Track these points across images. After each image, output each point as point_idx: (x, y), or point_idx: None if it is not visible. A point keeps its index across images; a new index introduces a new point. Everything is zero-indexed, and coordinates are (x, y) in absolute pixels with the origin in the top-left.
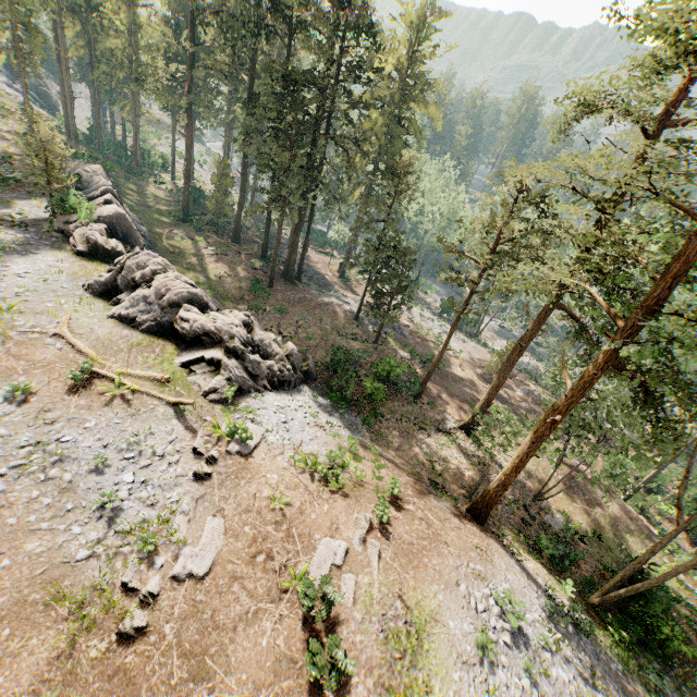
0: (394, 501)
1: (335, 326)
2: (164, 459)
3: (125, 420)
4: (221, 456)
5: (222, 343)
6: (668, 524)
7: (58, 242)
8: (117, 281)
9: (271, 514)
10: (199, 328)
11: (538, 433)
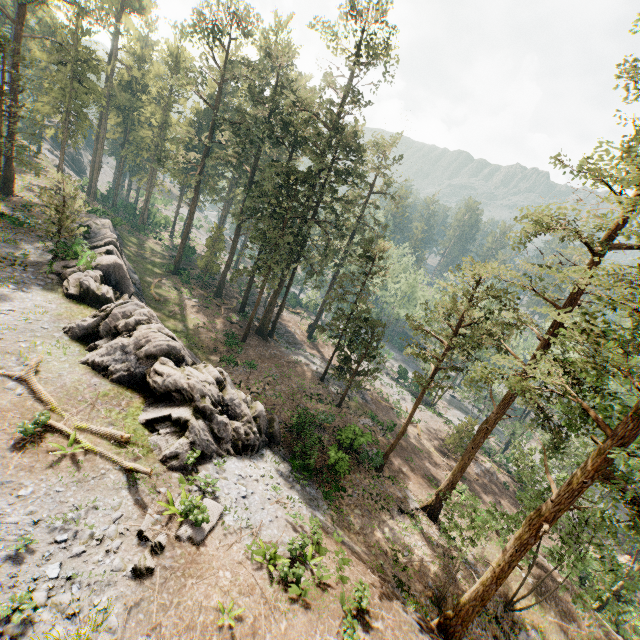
0: (361, 614)
1: (302, 385)
2: (103, 544)
3: (69, 488)
4: (169, 543)
5: (192, 401)
6: None
7: (52, 283)
8: (99, 327)
9: (218, 634)
10: (172, 383)
11: (521, 540)
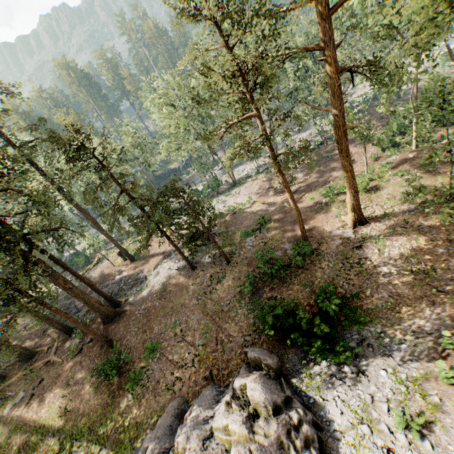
0: None
1: (195, 293)
2: None
3: None
4: None
5: None
6: (435, 133)
7: None
8: None
9: None
10: None
11: None
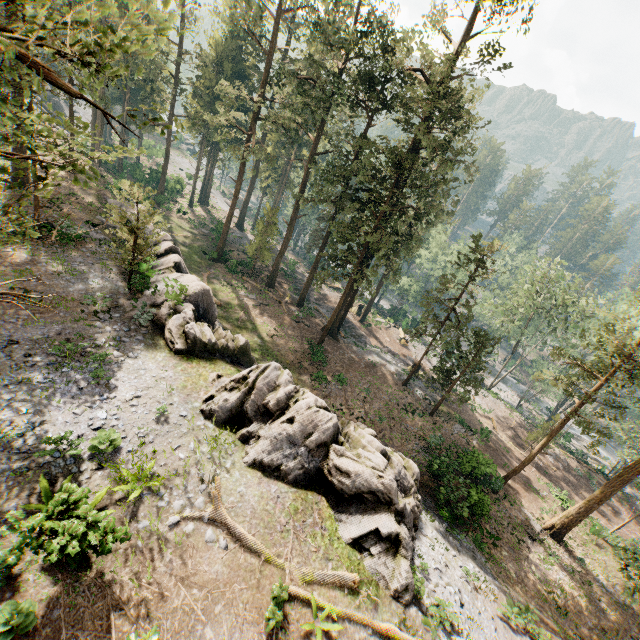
0: None
1: (391, 395)
2: None
3: None
4: None
5: (390, 504)
6: None
7: (148, 333)
8: (243, 405)
9: None
10: (364, 485)
11: None
